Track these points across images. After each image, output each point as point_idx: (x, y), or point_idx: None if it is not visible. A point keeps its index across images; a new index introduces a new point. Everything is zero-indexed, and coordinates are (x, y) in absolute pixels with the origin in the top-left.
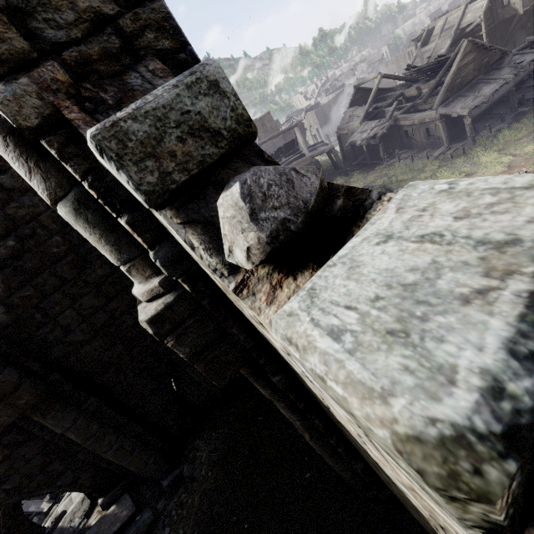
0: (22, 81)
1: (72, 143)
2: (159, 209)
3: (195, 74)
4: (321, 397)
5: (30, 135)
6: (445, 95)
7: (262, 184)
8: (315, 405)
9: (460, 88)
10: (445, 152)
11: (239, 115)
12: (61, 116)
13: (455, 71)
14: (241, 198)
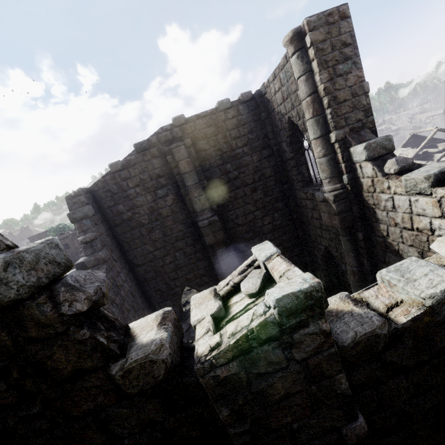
0: (341, 131)
1: (343, 144)
2: (368, 161)
3: (387, 137)
4: (387, 227)
5: (337, 141)
6: None
7: (400, 159)
8: (370, 254)
9: None
10: None
11: (392, 146)
12: (344, 138)
13: None
14: (395, 161)
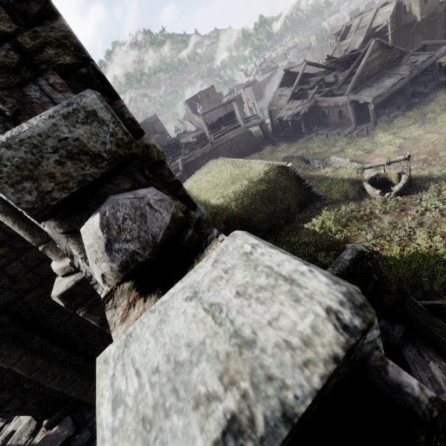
0: None
1: None
2: (43, 221)
3: (72, 106)
4: None
5: None
6: (356, 84)
7: (118, 218)
8: None
9: (367, 79)
10: (352, 131)
11: (119, 139)
12: None
13: (364, 65)
14: (100, 228)
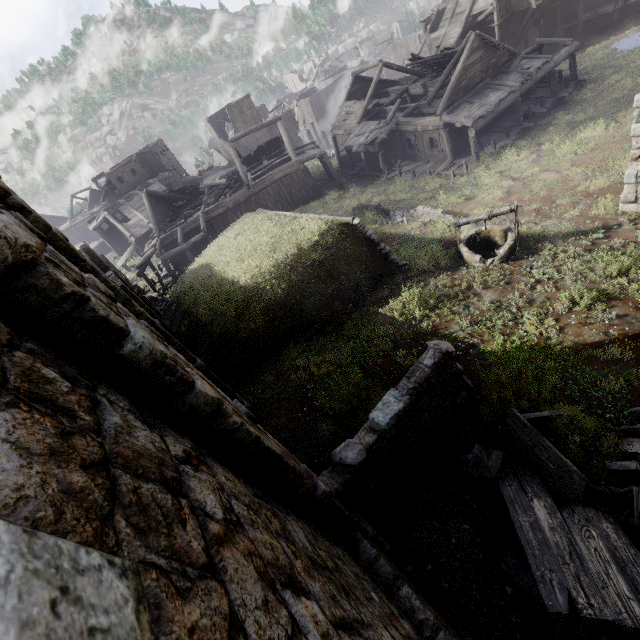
0: None
1: None
2: None
3: None
4: None
5: None
6: (450, 99)
7: None
8: None
9: (466, 91)
10: (448, 168)
11: None
12: None
13: (461, 70)
14: None
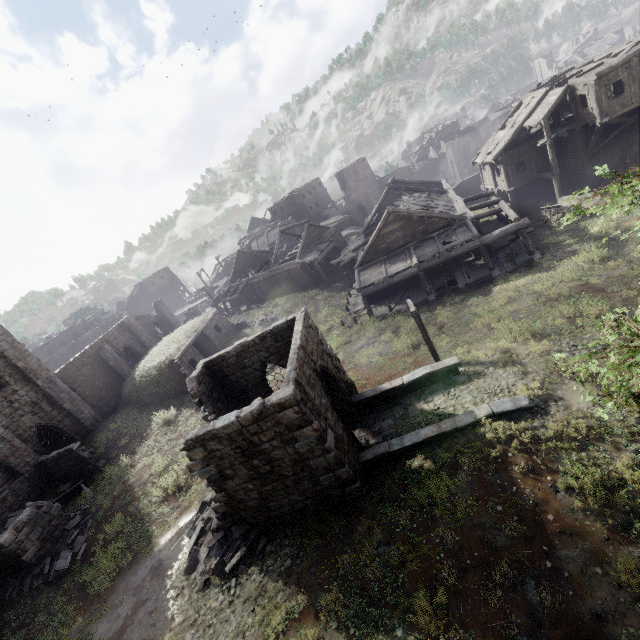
0: None
1: None
2: None
3: None
4: None
5: None
6: (368, 257)
7: None
8: None
9: (387, 252)
10: (362, 310)
11: None
12: None
13: (373, 238)
14: None
